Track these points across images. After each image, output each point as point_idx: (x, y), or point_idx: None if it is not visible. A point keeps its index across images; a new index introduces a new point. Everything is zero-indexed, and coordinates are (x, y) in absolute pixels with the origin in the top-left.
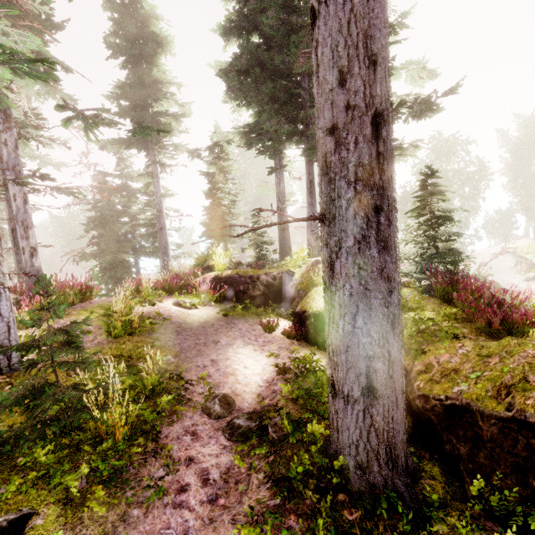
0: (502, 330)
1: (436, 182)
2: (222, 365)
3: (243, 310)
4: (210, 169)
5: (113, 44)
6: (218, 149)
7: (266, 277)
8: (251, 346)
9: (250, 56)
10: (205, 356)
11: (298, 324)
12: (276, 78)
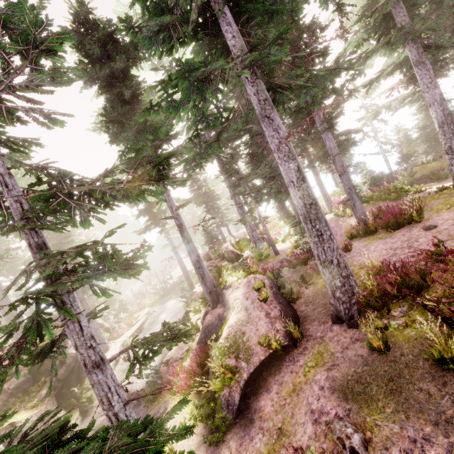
0: None
1: None
2: None
3: None
4: None
5: None
6: None
7: None
8: None
9: None
10: None
11: None
12: None
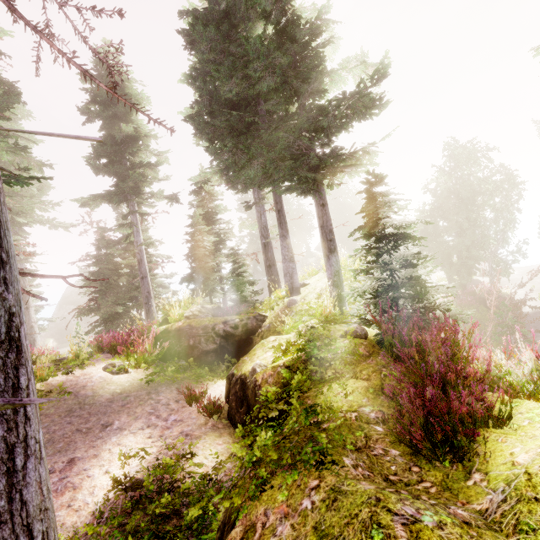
0: (425, 440)
1: (386, 190)
2: (76, 469)
3: (179, 372)
4: (200, 212)
5: (86, 110)
6: (205, 191)
7: (223, 327)
8: (149, 430)
9: (212, 96)
10: (68, 452)
11: (229, 392)
12: (236, 111)
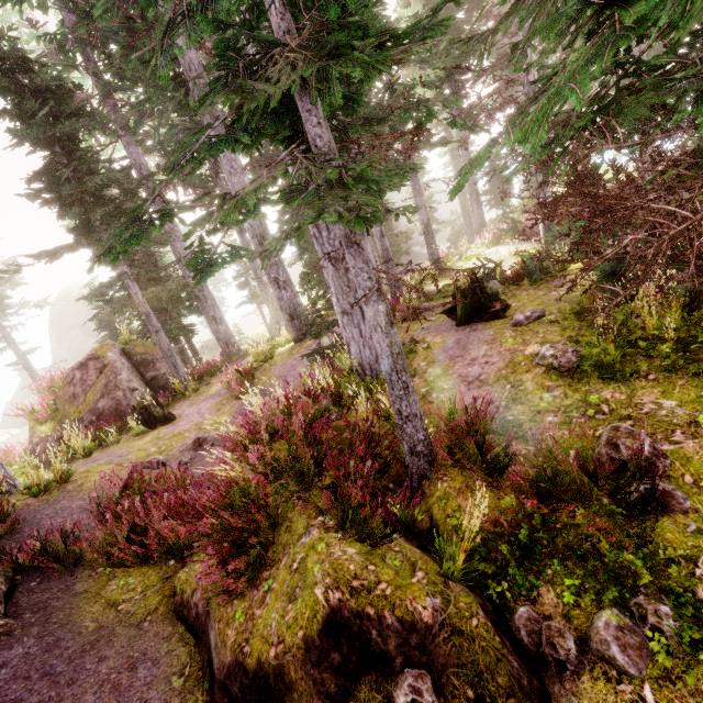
0: None
1: None
2: None
3: None
4: None
5: None
6: None
7: None
8: None
9: None
10: None
11: None
12: None
